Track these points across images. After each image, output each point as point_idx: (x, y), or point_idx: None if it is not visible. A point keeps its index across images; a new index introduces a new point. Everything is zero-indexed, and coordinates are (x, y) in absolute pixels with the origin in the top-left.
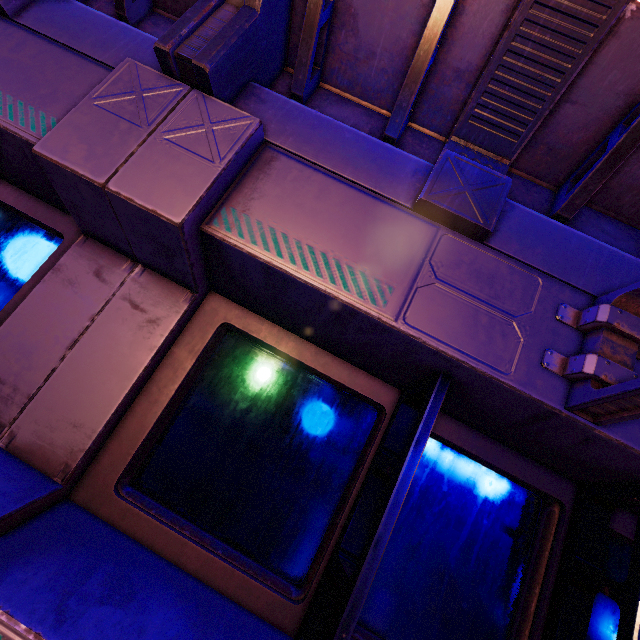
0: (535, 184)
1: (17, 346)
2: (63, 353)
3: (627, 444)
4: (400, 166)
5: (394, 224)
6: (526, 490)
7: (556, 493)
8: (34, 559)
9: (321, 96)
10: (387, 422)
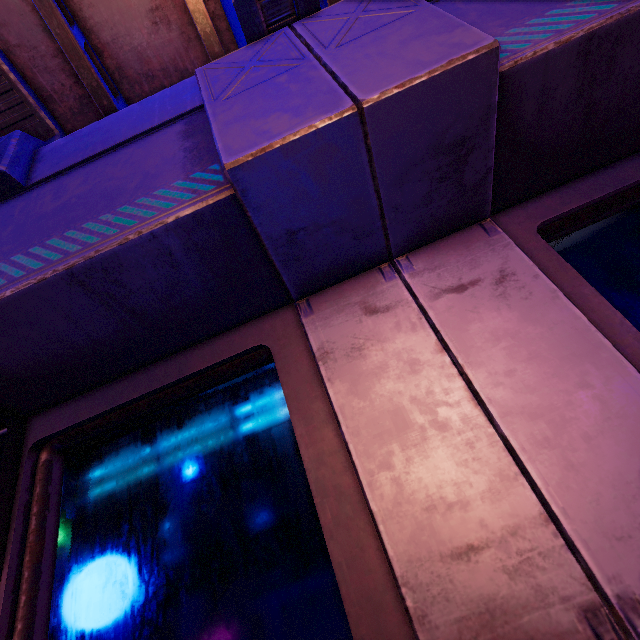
0: None
1: (418, 479)
2: (481, 417)
3: None
4: None
5: None
6: None
7: None
8: None
9: None
10: None
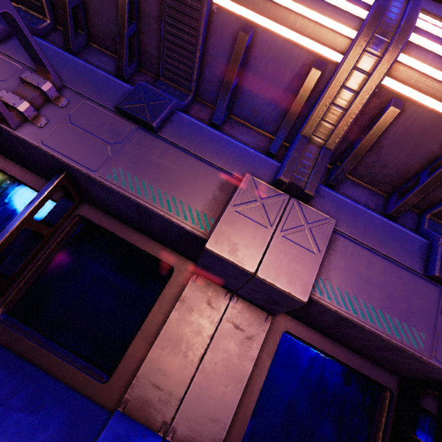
0: None
1: (166, 360)
2: (196, 364)
3: None
4: (411, 243)
5: (415, 286)
6: None
7: None
8: None
9: (341, 180)
10: (395, 401)
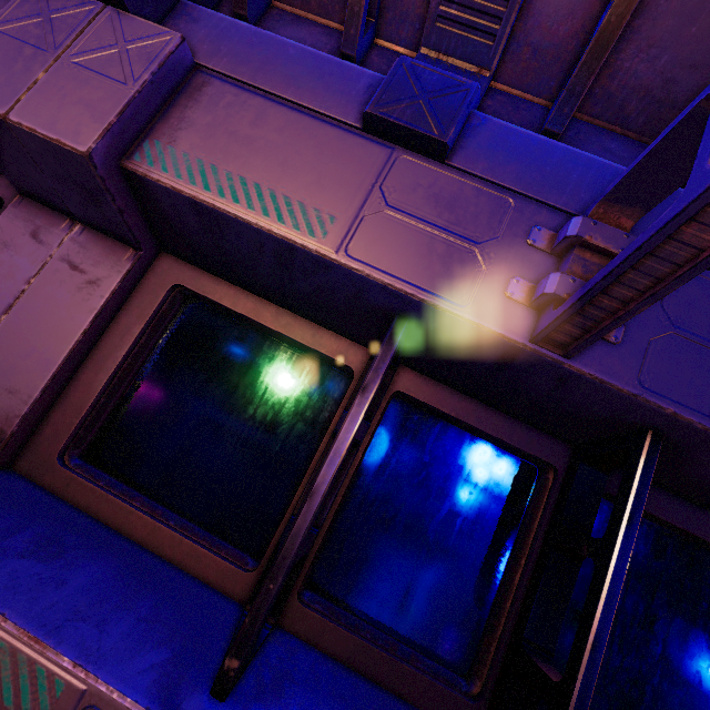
0: (525, 100)
1: None
2: None
3: (602, 378)
4: (351, 82)
5: (341, 148)
6: (520, 459)
7: (547, 456)
8: None
9: (273, 17)
10: (355, 384)
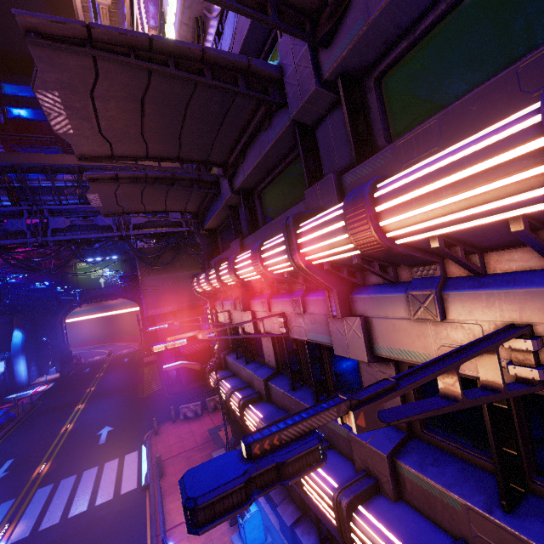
0: None
1: None
2: None
3: None
4: (401, 301)
5: (415, 327)
6: None
7: None
8: (410, 454)
9: (366, 275)
10: None
